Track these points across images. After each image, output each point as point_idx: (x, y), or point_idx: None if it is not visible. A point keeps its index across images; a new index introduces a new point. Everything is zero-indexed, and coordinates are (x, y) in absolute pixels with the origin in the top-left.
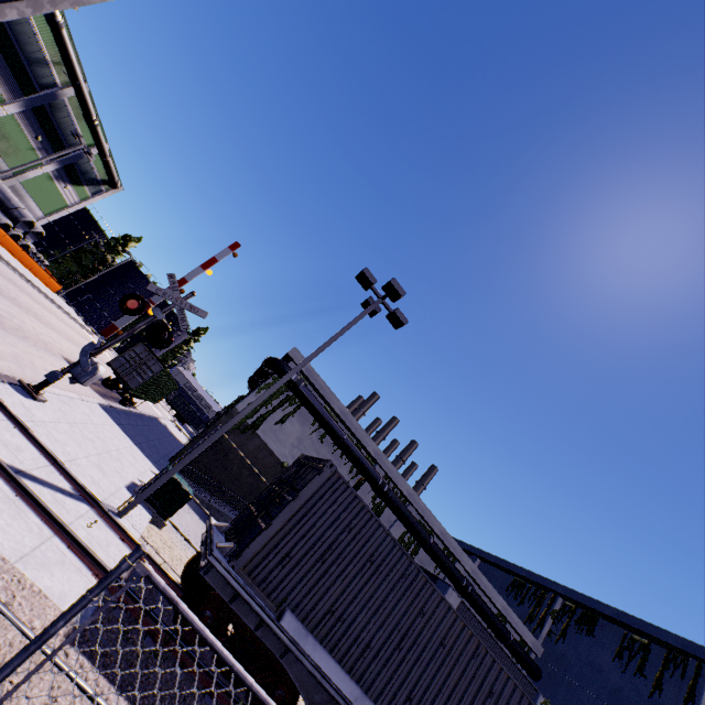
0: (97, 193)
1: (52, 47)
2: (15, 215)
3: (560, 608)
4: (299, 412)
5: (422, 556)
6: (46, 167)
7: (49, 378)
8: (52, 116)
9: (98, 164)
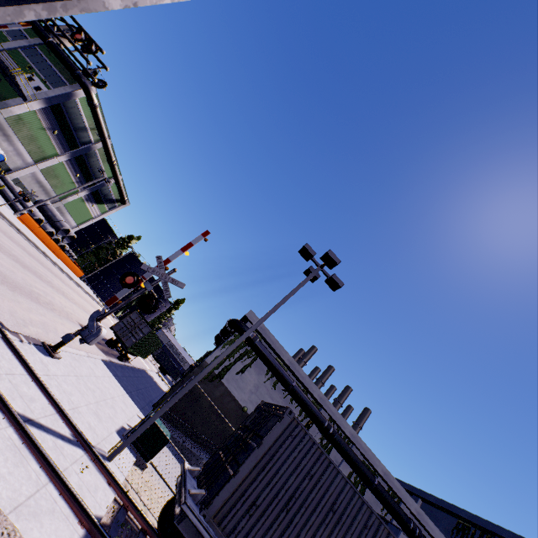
0: (112, 208)
1: (90, 120)
2: (58, 225)
3: None
4: (255, 363)
5: (368, 497)
6: (81, 194)
7: (64, 339)
8: (87, 161)
9: (114, 189)
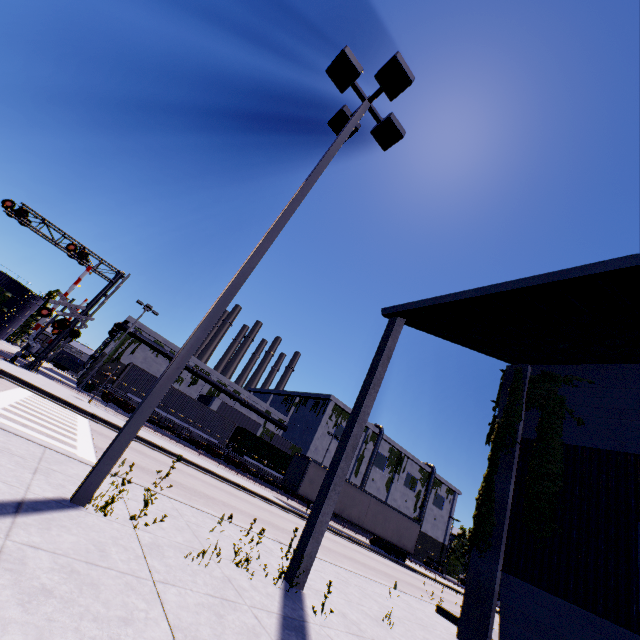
0: None
1: None
2: None
3: (298, 401)
4: (141, 346)
5: (223, 396)
6: None
7: None
8: None
9: None
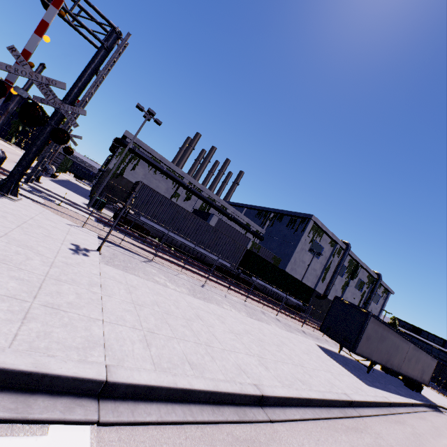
0: None
1: None
2: None
3: (272, 217)
4: (140, 163)
5: (212, 210)
6: None
7: (40, 175)
8: None
9: None
